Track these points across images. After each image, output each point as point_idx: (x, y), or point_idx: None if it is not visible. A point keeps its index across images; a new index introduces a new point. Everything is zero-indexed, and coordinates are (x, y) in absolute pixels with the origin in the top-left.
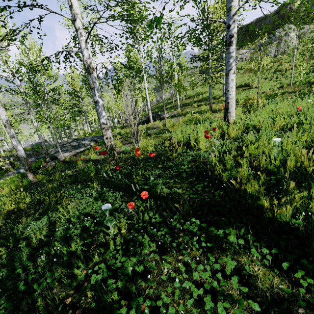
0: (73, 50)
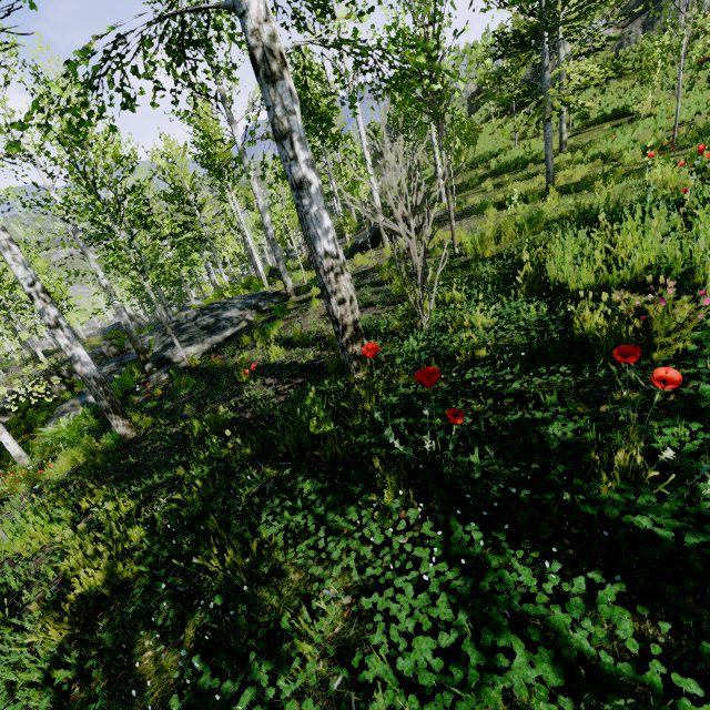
0: (203, 5)
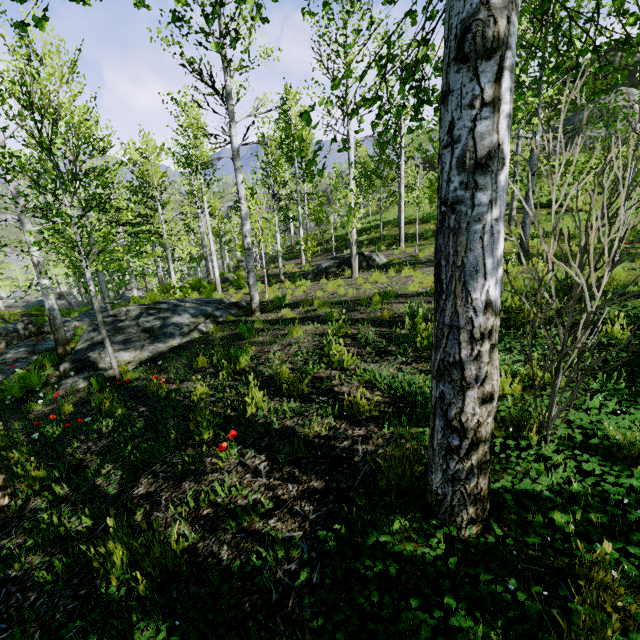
0: None
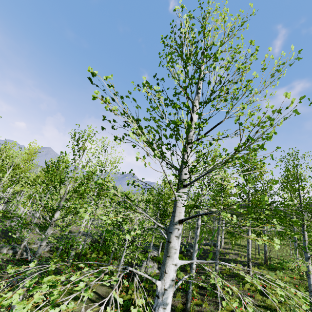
0: None
